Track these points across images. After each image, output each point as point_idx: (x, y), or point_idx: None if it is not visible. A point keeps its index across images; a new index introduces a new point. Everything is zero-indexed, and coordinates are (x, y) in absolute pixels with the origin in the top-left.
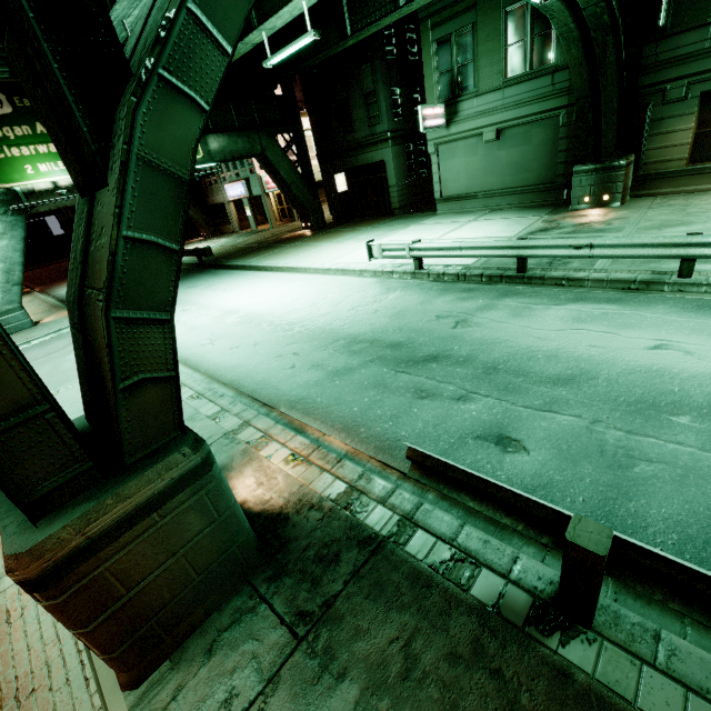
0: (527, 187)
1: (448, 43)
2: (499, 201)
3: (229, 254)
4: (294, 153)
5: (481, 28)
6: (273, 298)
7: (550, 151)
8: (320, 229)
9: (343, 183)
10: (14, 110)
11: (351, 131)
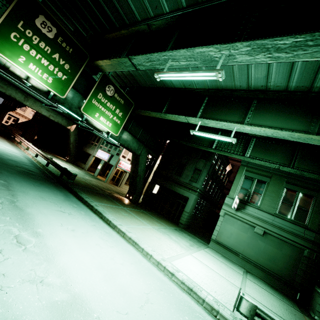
0: (273, 273)
1: (251, 180)
2: (251, 268)
3: (81, 185)
4: (147, 164)
5: (270, 186)
6: (134, 302)
7: (292, 263)
8: (136, 204)
9: (156, 190)
10: (53, 39)
11: (179, 175)
